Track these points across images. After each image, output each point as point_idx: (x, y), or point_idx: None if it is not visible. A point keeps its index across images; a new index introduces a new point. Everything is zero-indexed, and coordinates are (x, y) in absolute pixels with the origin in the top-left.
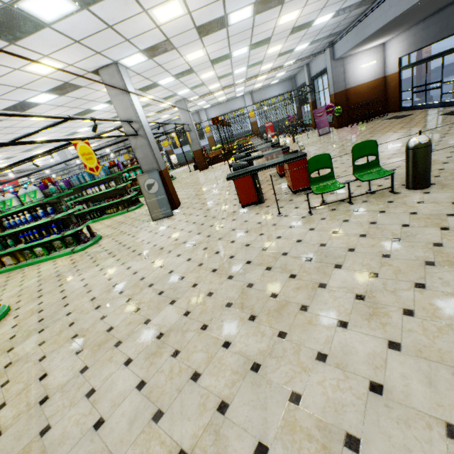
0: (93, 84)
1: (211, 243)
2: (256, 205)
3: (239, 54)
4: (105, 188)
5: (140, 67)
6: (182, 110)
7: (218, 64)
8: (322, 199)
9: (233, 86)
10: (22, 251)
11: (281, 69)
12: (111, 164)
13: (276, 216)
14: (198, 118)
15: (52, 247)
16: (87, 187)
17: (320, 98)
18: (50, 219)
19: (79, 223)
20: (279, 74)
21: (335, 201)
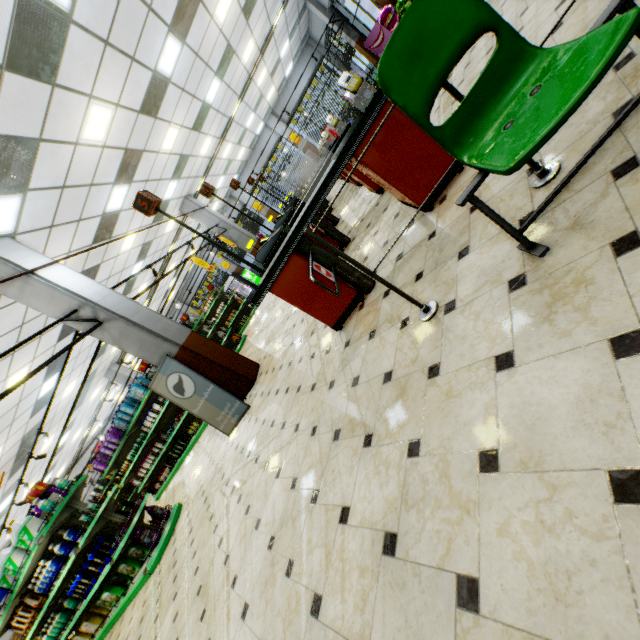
0: (2, 296)
1: (299, 530)
2: (361, 303)
3: (173, 62)
4: (159, 407)
5: (32, 216)
6: (195, 213)
7: (164, 109)
8: (532, 167)
9: (236, 124)
10: (94, 604)
11: (275, 39)
12: (144, 369)
13: (419, 321)
14: (238, 203)
15: (122, 576)
16: (144, 418)
17: (363, 24)
18: (74, 555)
19: (126, 520)
20: (281, 50)
21: (610, 130)
